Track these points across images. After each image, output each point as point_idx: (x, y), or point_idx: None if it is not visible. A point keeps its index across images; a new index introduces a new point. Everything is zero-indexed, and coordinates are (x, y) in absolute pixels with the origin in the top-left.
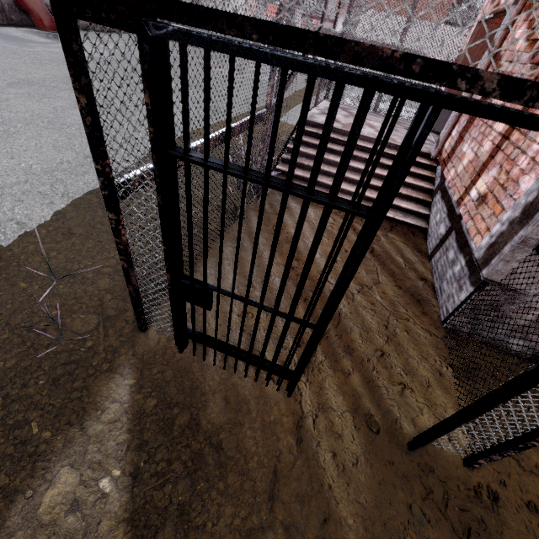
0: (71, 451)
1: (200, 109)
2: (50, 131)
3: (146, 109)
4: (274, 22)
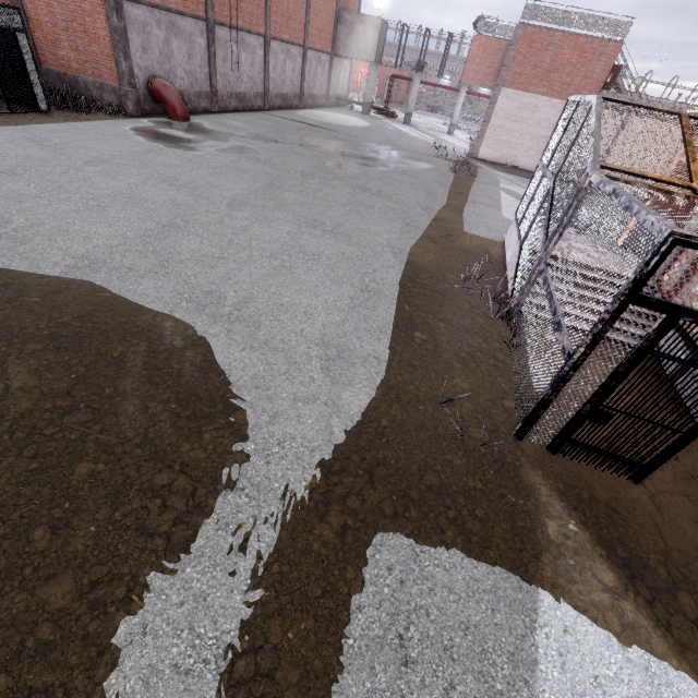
0: (542, 510)
1: (393, 224)
2: (312, 263)
3: (647, 336)
4: None
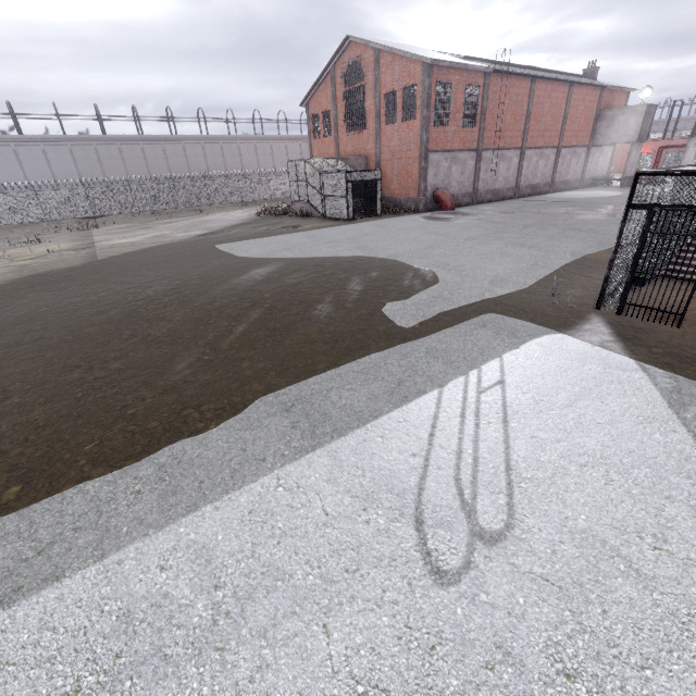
0: (587, 323)
1: (586, 243)
2: (505, 257)
3: (644, 224)
4: (686, 205)
